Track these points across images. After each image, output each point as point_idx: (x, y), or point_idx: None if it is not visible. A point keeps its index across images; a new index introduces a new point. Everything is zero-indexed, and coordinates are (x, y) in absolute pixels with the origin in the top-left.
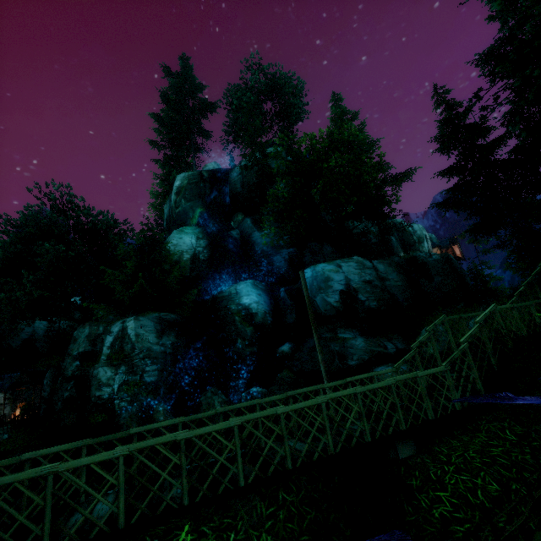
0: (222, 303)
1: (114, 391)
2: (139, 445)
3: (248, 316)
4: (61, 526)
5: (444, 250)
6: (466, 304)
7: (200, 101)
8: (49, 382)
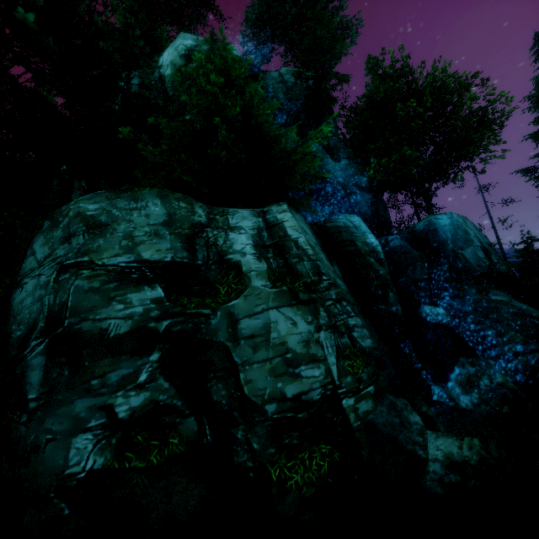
0: (342, 235)
1: (333, 375)
2: None
3: (377, 262)
4: None
5: None
6: None
7: None
8: None
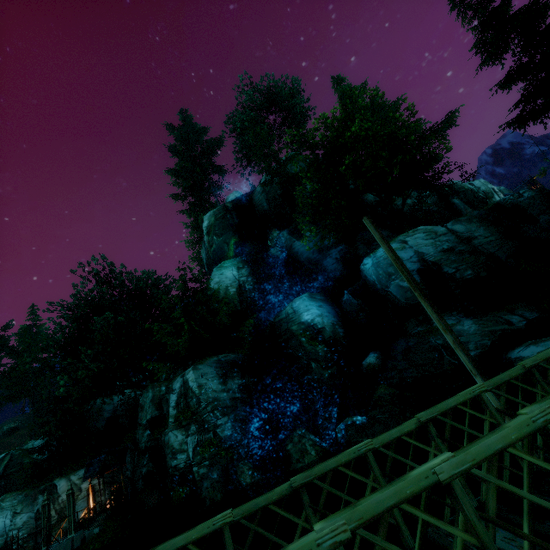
0: (282, 327)
1: (189, 457)
2: None
3: (314, 334)
4: None
5: None
6: None
7: (207, 143)
8: (129, 459)
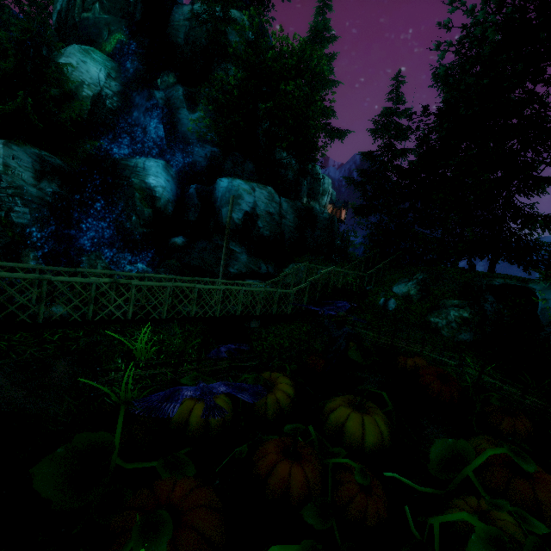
0: (124, 172)
1: None
2: (107, 280)
3: (149, 197)
4: (50, 310)
5: (335, 209)
6: (325, 258)
7: None
8: None
